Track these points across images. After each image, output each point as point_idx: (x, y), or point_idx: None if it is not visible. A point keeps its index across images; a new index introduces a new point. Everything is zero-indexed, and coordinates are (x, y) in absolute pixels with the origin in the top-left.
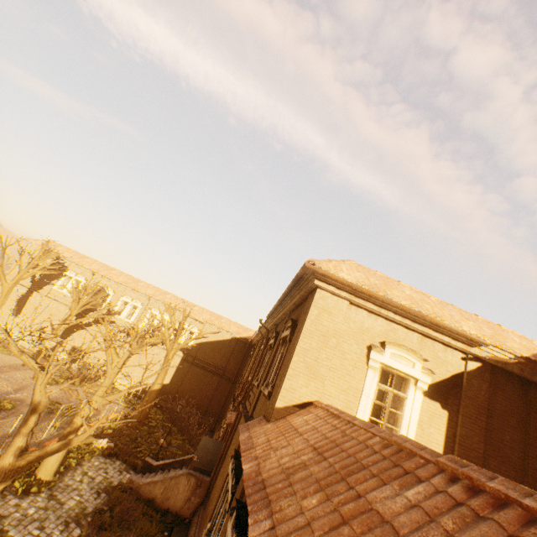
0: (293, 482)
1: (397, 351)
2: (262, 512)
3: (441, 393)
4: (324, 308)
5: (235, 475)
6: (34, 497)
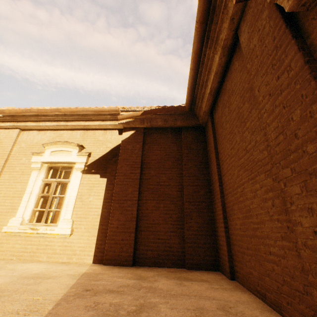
0: None
1: (56, 149)
2: None
3: (101, 166)
4: None
5: None
6: None
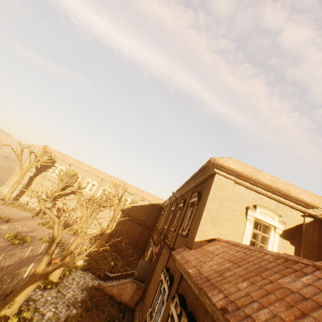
0: (225, 277)
1: (263, 211)
2: (214, 290)
3: (290, 235)
4: (220, 185)
5: (169, 280)
6: (49, 290)
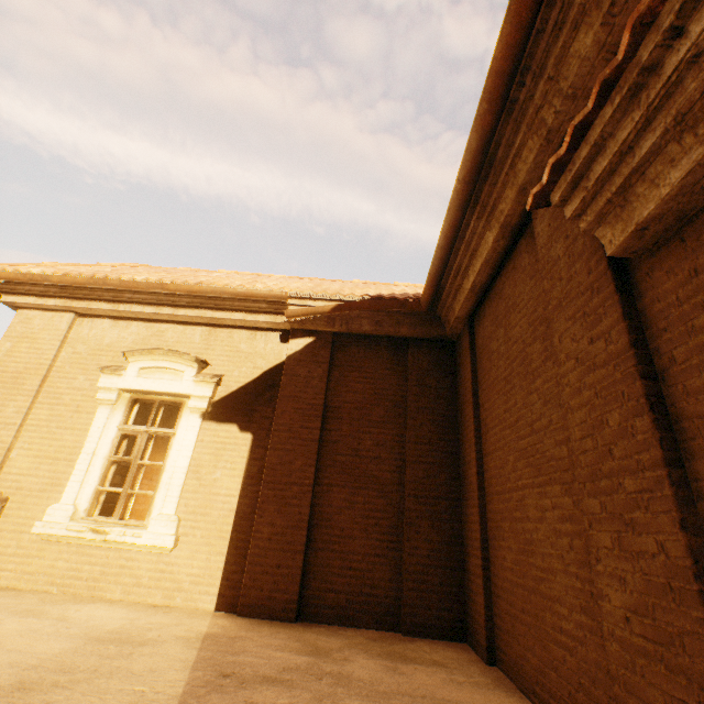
0: None
1: (151, 363)
2: None
3: (242, 406)
4: (25, 335)
5: None
6: None
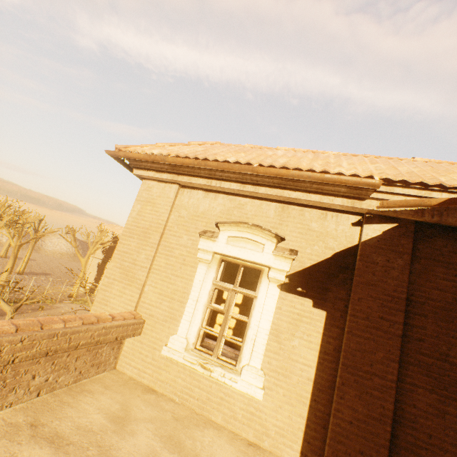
0: None
1: (237, 233)
2: None
3: (315, 283)
4: (148, 200)
5: None
6: None
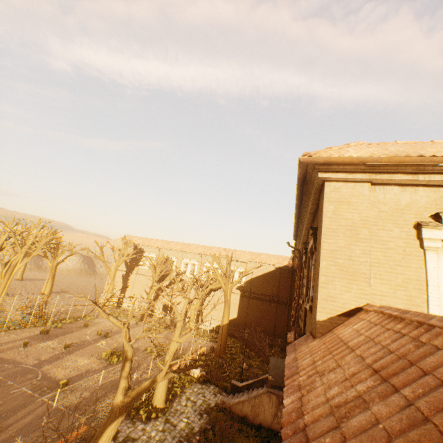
0: (347, 436)
1: None
2: None
3: None
4: (340, 200)
5: None
6: (154, 421)
